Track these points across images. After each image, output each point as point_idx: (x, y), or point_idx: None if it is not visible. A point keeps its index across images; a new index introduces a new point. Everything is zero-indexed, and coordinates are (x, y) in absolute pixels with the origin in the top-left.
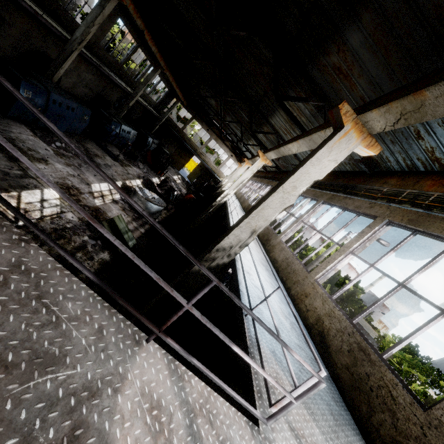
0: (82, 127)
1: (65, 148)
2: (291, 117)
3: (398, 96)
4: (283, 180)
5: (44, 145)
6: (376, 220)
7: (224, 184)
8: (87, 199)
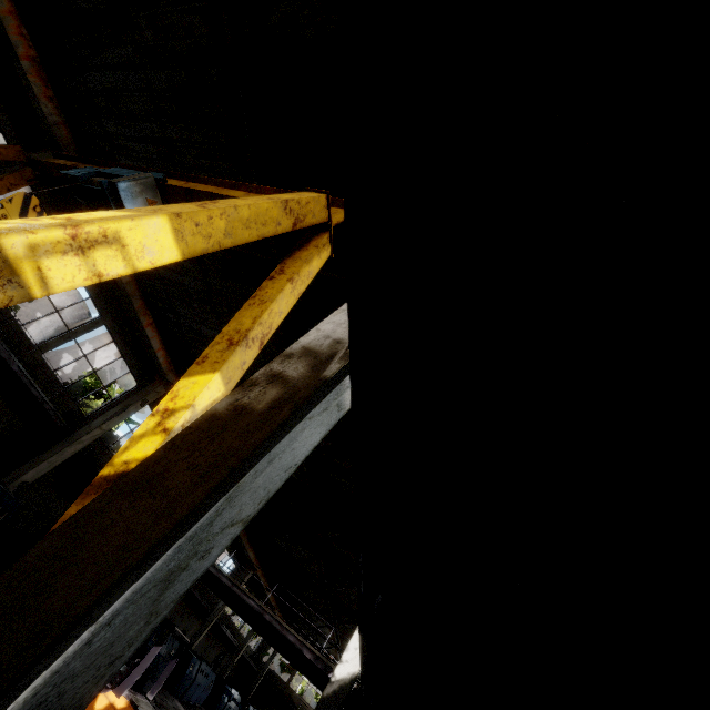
0: (205, 696)
1: None
2: None
3: None
4: None
5: None
6: None
7: None
8: None
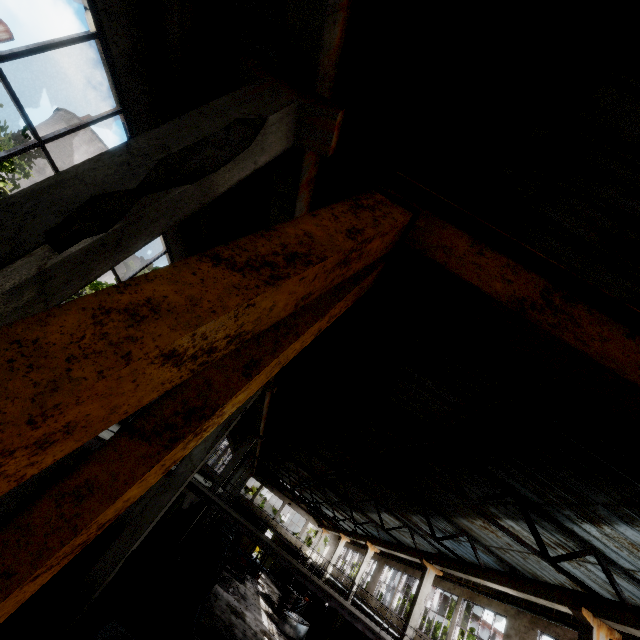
0: None
1: (233, 591)
2: (395, 539)
3: (439, 563)
4: (415, 597)
5: (230, 596)
6: (459, 598)
7: (327, 569)
8: (274, 639)
